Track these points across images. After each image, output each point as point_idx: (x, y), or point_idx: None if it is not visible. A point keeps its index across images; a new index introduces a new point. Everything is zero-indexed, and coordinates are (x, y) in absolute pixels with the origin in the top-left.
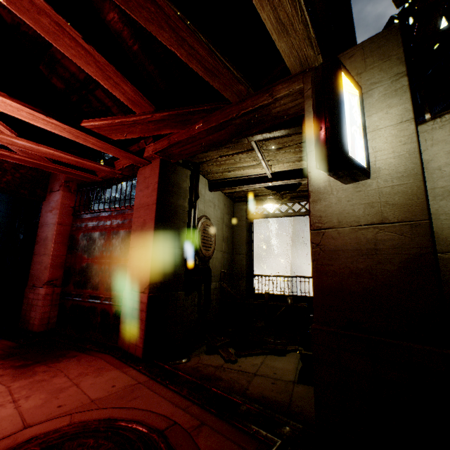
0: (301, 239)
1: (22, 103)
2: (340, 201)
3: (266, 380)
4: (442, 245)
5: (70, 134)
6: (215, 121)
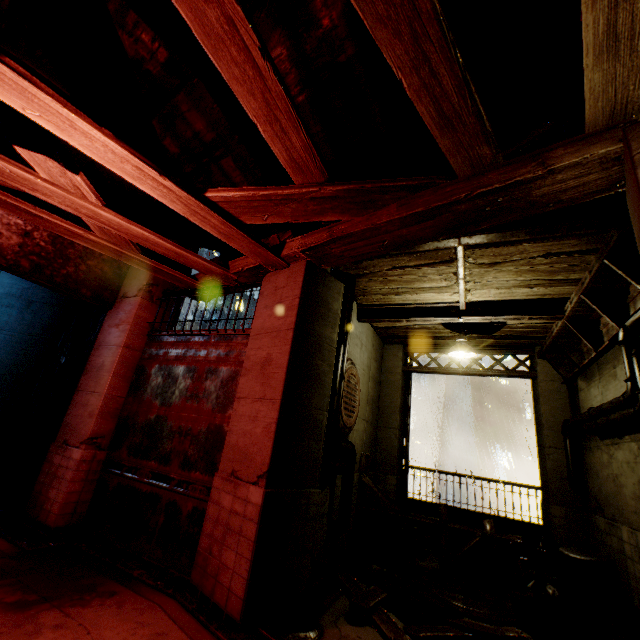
0: (458, 412)
1: (131, 149)
2: None
3: None
4: None
5: (185, 208)
6: (423, 204)
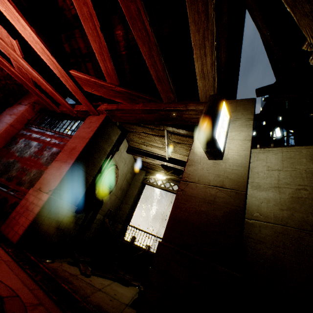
0: None
1: (42, 40)
2: (203, 169)
3: (107, 296)
4: (250, 214)
5: (59, 73)
6: (150, 107)
